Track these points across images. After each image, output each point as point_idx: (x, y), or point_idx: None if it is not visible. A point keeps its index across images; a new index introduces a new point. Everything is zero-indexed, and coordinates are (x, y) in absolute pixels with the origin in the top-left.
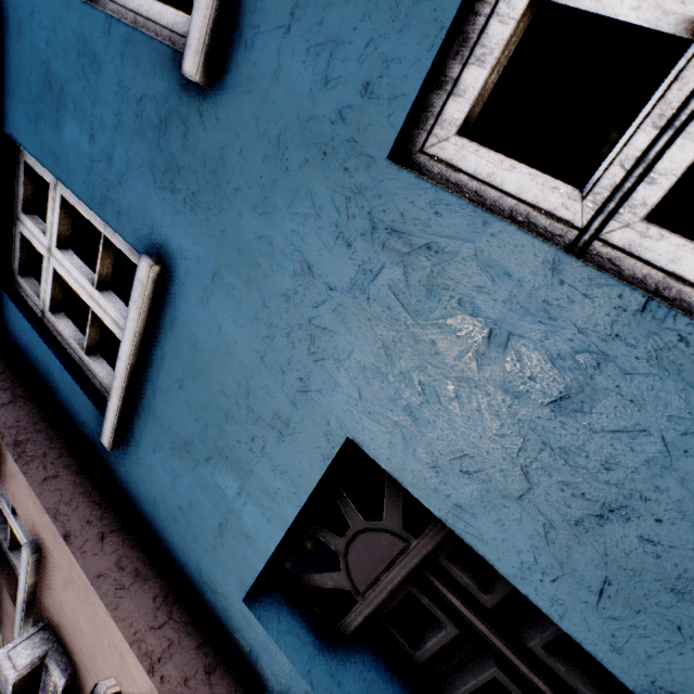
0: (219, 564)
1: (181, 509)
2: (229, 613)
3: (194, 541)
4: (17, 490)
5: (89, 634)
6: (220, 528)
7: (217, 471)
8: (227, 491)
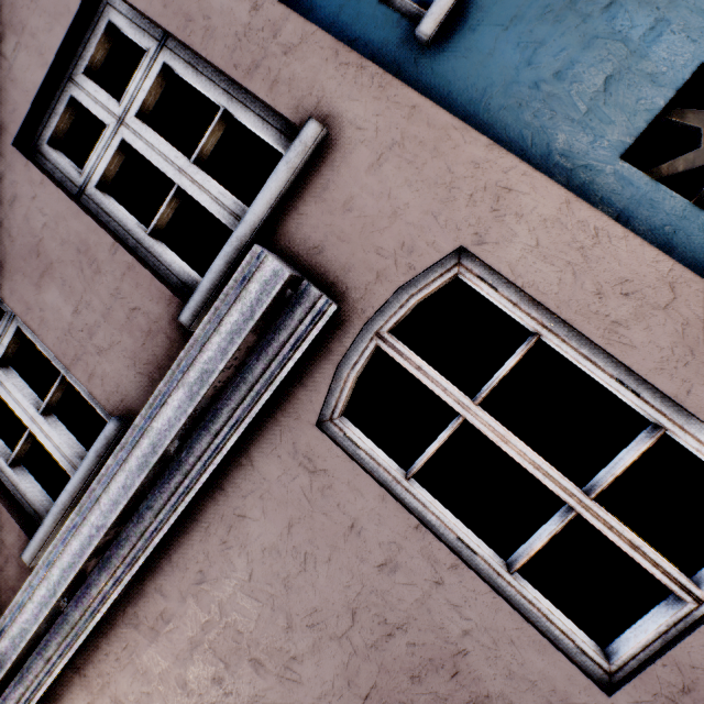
0: (590, 129)
1: (536, 85)
2: (590, 186)
3: (549, 118)
4: (293, 67)
5: (416, 209)
6: (605, 82)
7: (620, 14)
8: (631, 33)
